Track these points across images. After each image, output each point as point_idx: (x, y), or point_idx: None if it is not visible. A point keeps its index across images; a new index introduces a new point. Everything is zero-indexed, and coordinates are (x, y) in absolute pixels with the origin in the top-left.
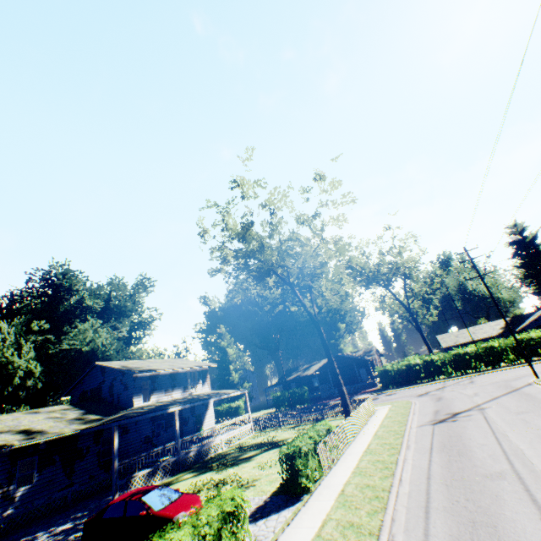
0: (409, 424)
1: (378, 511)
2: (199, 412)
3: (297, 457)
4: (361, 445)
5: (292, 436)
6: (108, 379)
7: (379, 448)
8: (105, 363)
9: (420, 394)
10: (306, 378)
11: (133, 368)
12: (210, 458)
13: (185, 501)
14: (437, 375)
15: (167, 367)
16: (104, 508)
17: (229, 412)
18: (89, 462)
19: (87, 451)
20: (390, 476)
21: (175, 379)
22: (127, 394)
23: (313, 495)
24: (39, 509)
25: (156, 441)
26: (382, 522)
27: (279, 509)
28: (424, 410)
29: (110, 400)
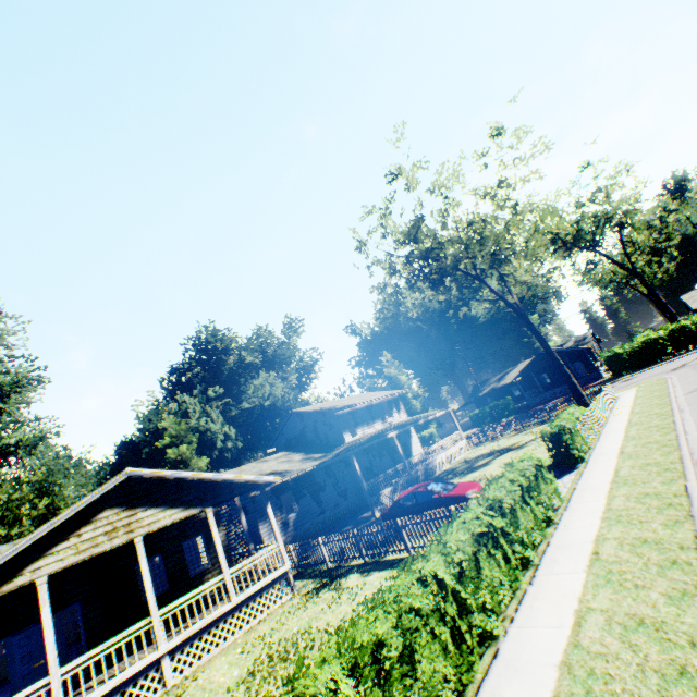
0: (672, 395)
1: (671, 452)
2: (404, 440)
3: (563, 434)
4: (619, 423)
5: (521, 440)
6: (309, 424)
7: (643, 419)
8: (299, 409)
9: (673, 369)
10: (503, 389)
11: (331, 407)
12: (438, 475)
13: (466, 485)
14: (691, 345)
15: (361, 401)
16: (394, 502)
17: (421, 442)
18: (329, 493)
19: (325, 484)
20: (672, 431)
21: (371, 411)
22: (334, 432)
23: (589, 462)
24: (309, 530)
25: (376, 470)
26: (680, 455)
27: (557, 477)
28: (687, 380)
29: (318, 442)
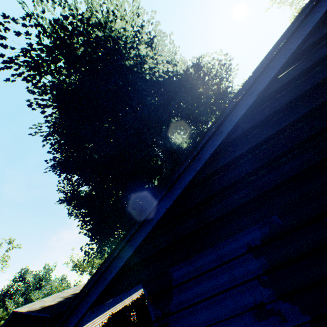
0: None
1: None
2: None
3: None
4: None
5: None
6: None
7: None
8: None
9: None
10: None
11: None
12: None
13: None
14: None
15: None
16: None
17: None
18: None
19: None
20: None
21: None
22: None
23: None
24: None
25: None
26: None
27: None
28: None
29: None
